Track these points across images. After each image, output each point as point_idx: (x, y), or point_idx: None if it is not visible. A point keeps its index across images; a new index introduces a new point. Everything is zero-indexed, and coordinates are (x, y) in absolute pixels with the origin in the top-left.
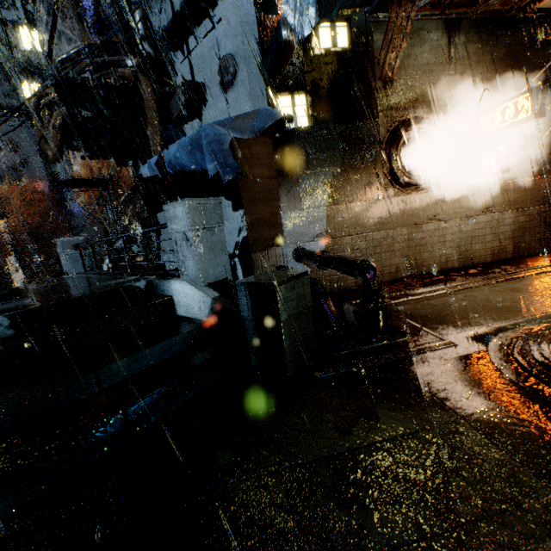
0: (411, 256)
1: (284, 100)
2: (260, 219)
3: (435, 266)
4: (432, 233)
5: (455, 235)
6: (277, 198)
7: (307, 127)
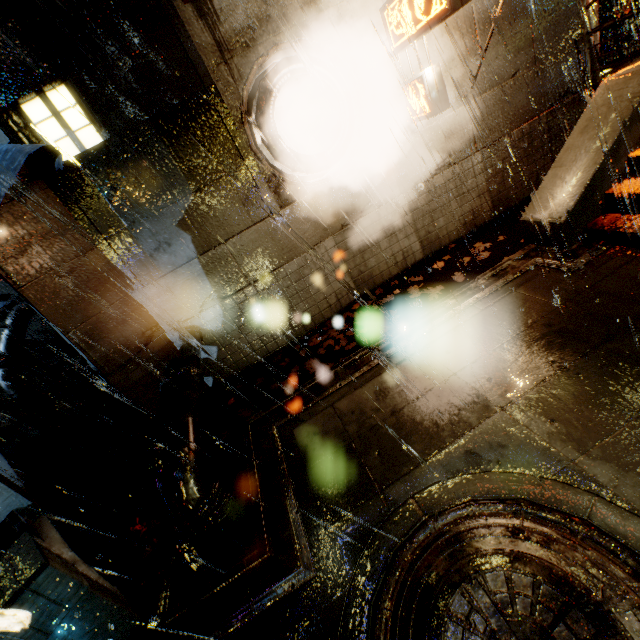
0: (354, 271)
1: (32, 109)
2: (99, 322)
3: (391, 270)
4: (372, 229)
5: (407, 218)
6: (117, 274)
7: (99, 146)
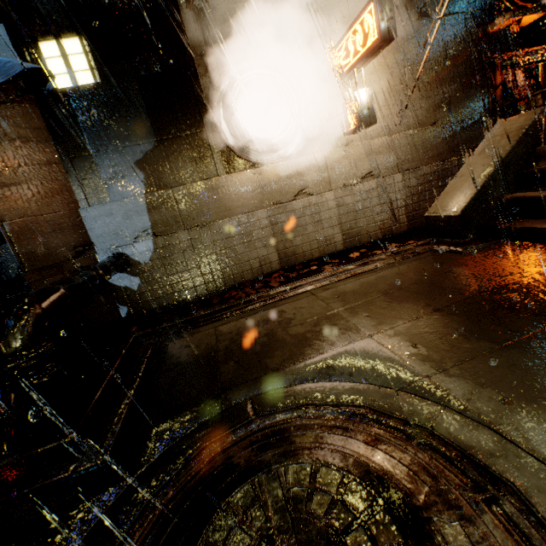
0: (280, 245)
1: (47, 47)
2: (36, 223)
3: (313, 252)
4: (302, 212)
5: (334, 211)
6: (70, 190)
7: (90, 85)
